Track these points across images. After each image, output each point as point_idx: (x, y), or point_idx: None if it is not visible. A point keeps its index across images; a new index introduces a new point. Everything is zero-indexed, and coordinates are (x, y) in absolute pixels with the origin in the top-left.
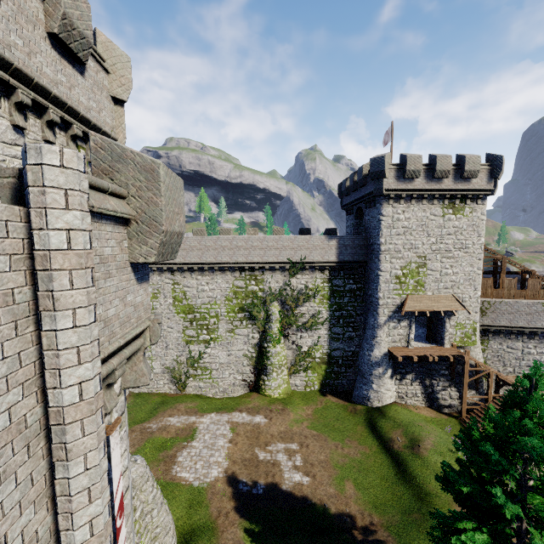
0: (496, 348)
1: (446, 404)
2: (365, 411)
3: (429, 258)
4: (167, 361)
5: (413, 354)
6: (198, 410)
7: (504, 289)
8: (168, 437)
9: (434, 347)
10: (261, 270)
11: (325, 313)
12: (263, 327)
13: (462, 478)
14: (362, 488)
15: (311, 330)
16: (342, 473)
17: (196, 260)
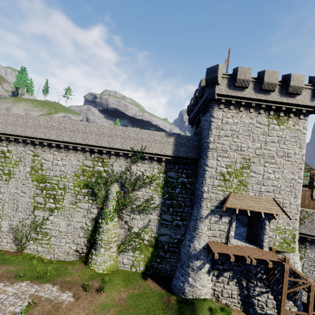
0: (313, 258)
1: (262, 312)
2: (177, 306)
3: (253, 161)
4: (14, 222)
5: (231, 252)
6: (15, 275)
7: None
8: None
9: (253, 248)
10: (108, 154)
11: (158, 200)
12: (101, 204)
13: None
14: None
15: (143, 213)
16: None
17: (55, 138)
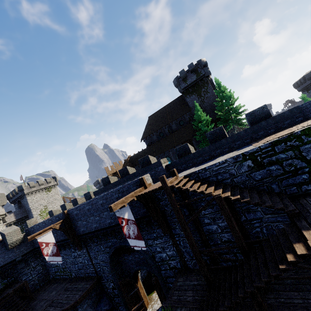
0: None
1: None
2: None
3: (48, 205)
4: None
5: None
6: None
7: None
8: None
9: None
10: None
11: None
12: None
13: None
14: None
15: None
16: None
17: None
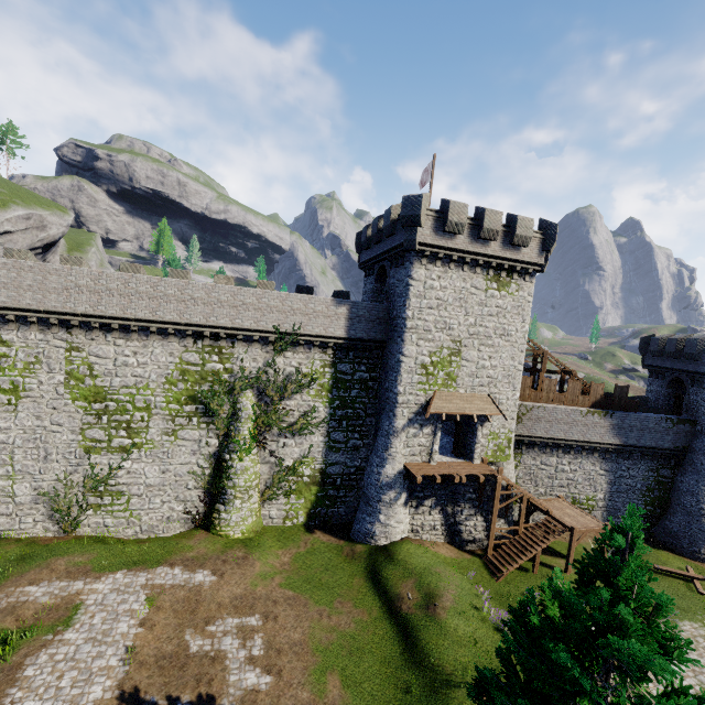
0: (529, 464)
1: (470, 538)
2: (367, 554)
3: (465, 344)
4: (44, 482)
5: (436, 472)
6: (93, 567)
7: (543, 391)
8: (16, 626)
9: (462, 462)
10: (230, 340)
11: (324, 411)
12: (225, 429)
13: (513, 699)
14: (353, 683)
15: (300, 435)
16: (324, 659)
17: (117, 312)
